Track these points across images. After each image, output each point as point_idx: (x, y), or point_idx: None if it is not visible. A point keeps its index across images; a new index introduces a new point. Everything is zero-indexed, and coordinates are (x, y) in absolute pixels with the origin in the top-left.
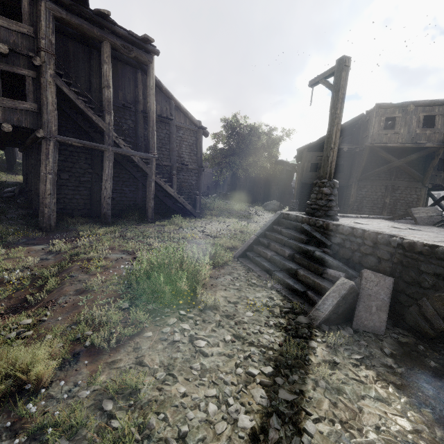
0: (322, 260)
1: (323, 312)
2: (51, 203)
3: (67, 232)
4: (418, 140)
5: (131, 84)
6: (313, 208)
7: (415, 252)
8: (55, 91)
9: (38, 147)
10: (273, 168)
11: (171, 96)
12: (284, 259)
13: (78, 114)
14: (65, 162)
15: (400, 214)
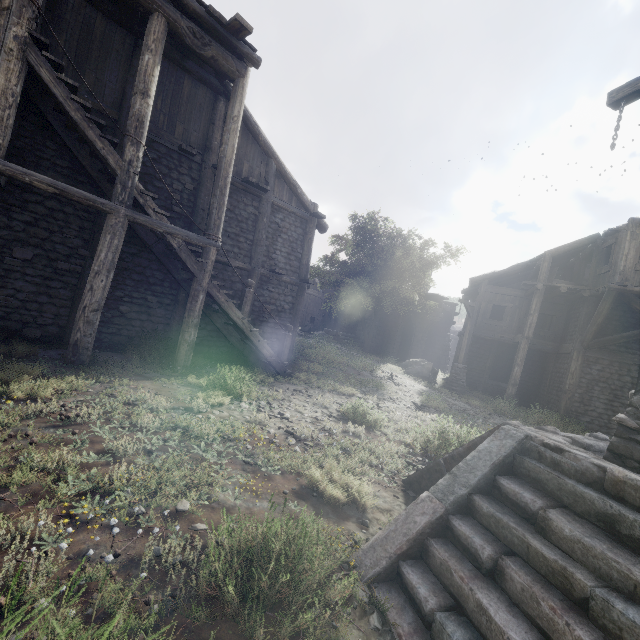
0: None
1: None
2: None
3: None
4: None
5: (203, 116)
6: None
7: None
8: (19, 70)
9: None
10: (422, 305)
11: (271, 153)
12: None
13: (83, 141)
14: (32, 227)
15: None
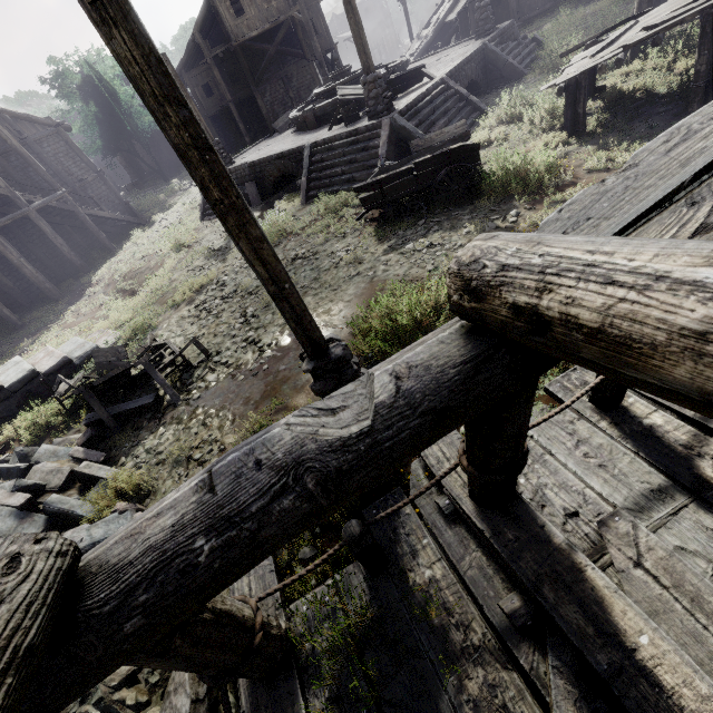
0: None
1: None
2: (45, 279)
3: (78, 290)
4: (272, 17)
5: None
6: None
7: (252, 167)
8: None
9: None
10: None
11: None
12: None
13: None
14: None
15: None
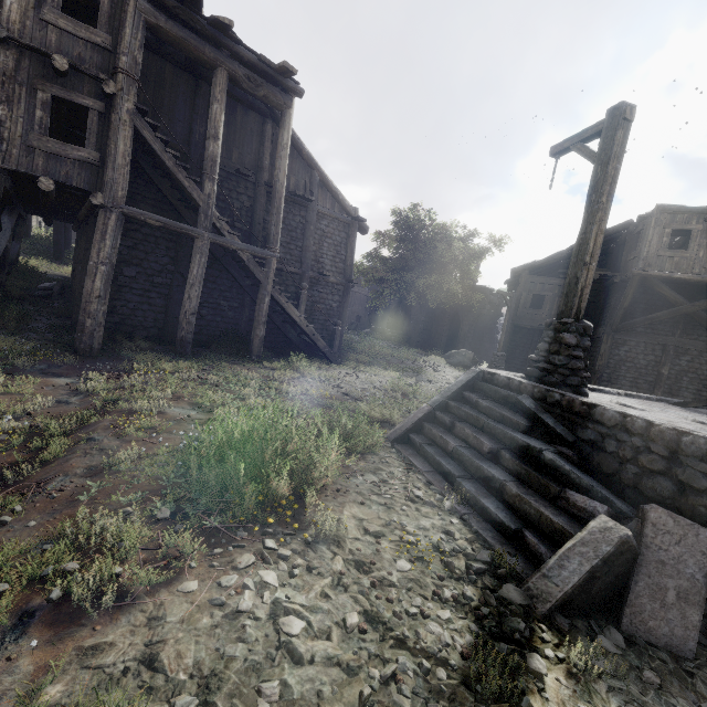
0: (558, 470)
1: (559, 586)
2: (99, 312)
3: (116, 362)
4: None
5: (254, 140)
6: (540, 368)
7: None
8: (131, 135)
9: (95, 222)
10: (468, 297)
11: (314, 165)
12: (479, 456)
13: (165, 177)
14: (134, 250)
15: (687, 398)
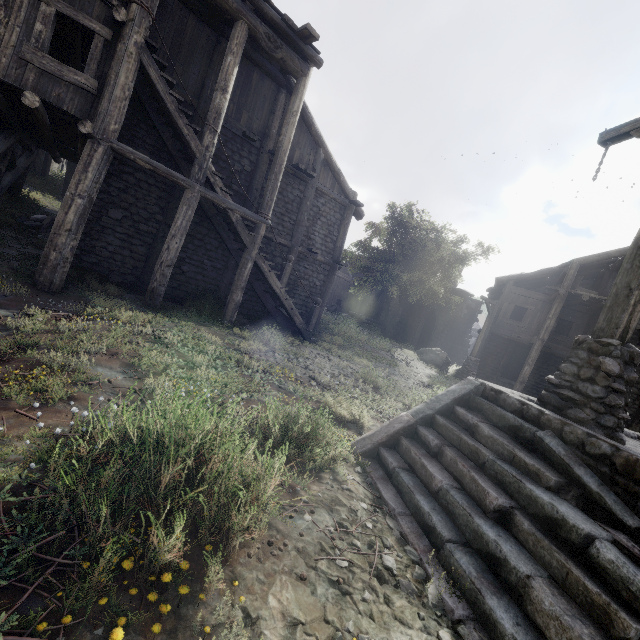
0: (625, 584)
1: None
2: (66, 246)
3: (74, 302)
4: None
5: (266, 106)
6: (564, 396)
7: None
8: (135, 70)
9: None
10: (447, 299)
11: (321, 142)
12: (479, 510)
13: (168, 125)
14: (124, 193)
15: None
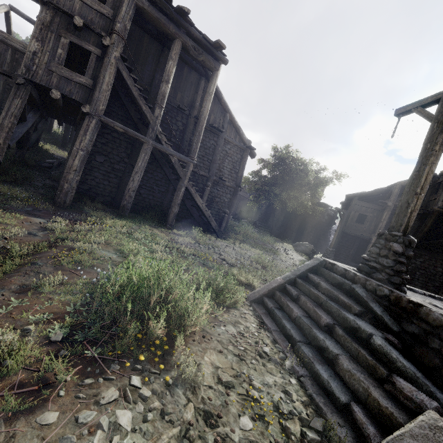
0: (385, 355)
1: None
2: (73, 180)
3: (78, 214)
4: None
5: (192, 88)
6: (371, 266)
7: None
8: (114, 73)
9: None
10: (313, 209)
11: (227, 109)
12: (317, 327)
13: (132, 103)
14: (105, 146)
15: None
